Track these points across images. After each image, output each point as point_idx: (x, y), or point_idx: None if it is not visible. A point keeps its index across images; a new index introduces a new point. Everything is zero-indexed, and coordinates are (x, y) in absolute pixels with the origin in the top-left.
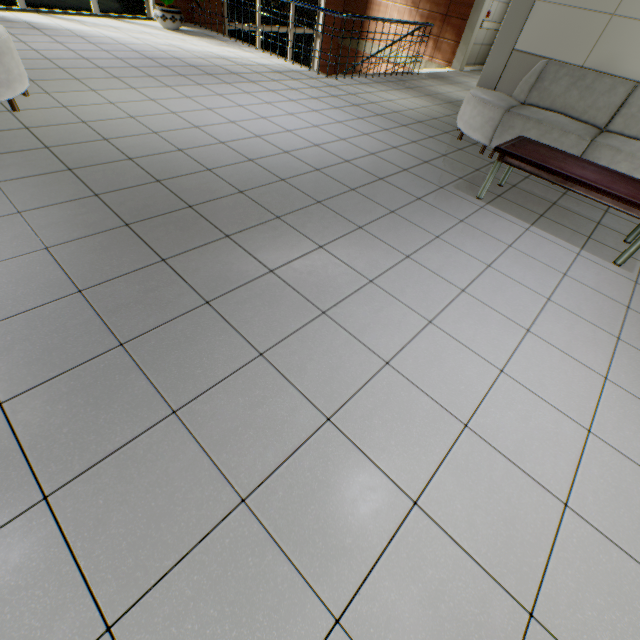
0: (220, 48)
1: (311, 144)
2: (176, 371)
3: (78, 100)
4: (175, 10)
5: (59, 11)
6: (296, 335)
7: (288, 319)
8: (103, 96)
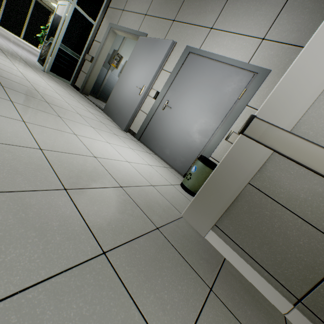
0: None
1: None
2: None
3: None
4: None
5: (9, 31)
6: None
7: None
8: None
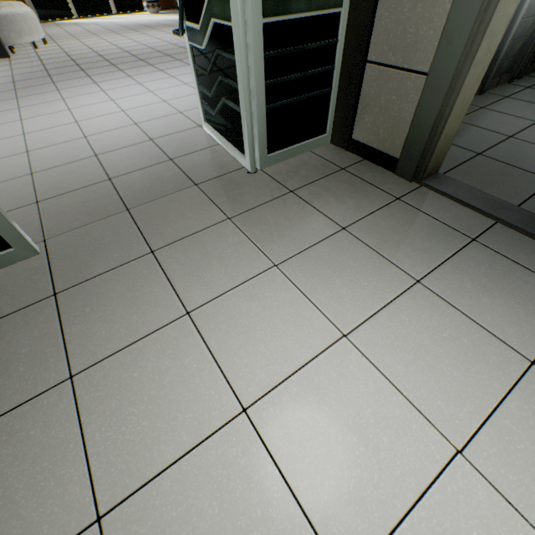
0: (175, 17)
1: (171, 44)
2: (26, 93)
3: (67, 43)
4: (154, 0)
5: (94, 16)
6: (77, 87)
7: (79, 85)
8: (81, 41)
